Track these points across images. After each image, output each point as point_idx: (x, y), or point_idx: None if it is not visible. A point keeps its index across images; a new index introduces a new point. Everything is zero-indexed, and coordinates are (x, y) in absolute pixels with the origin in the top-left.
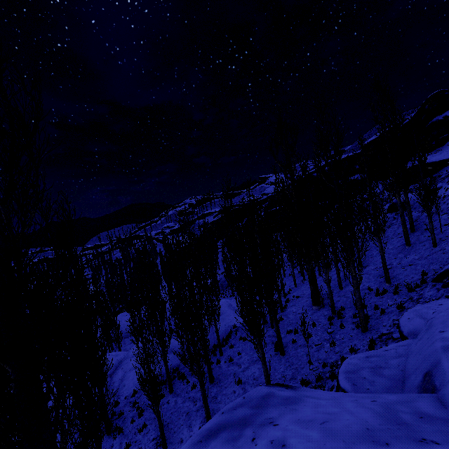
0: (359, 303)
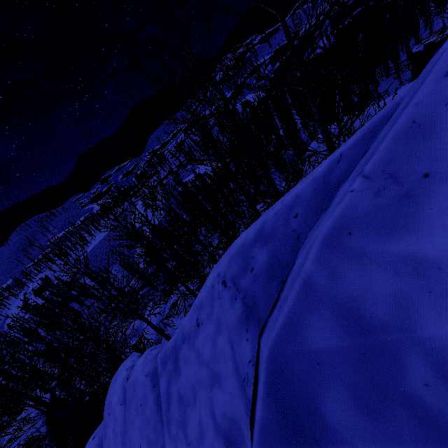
0: None
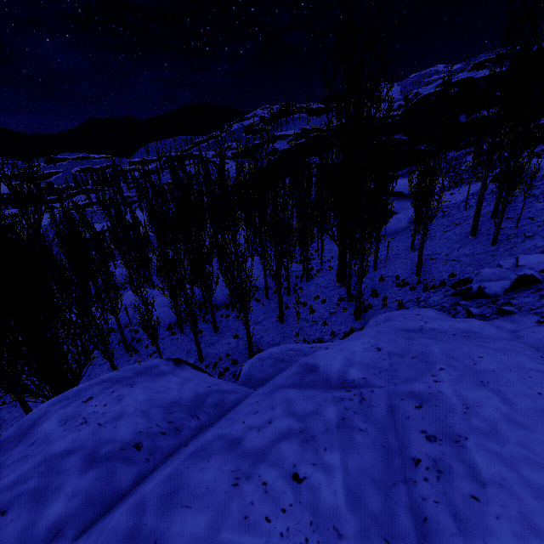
0: (358, 294)
